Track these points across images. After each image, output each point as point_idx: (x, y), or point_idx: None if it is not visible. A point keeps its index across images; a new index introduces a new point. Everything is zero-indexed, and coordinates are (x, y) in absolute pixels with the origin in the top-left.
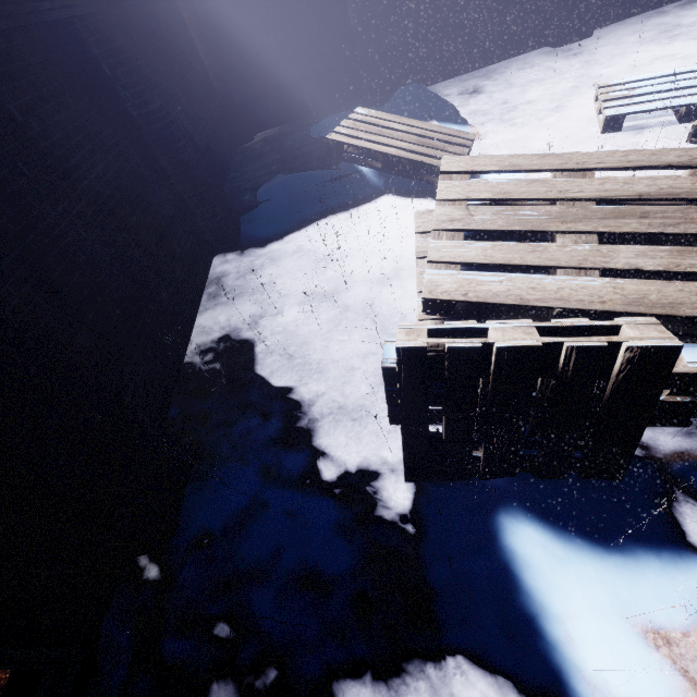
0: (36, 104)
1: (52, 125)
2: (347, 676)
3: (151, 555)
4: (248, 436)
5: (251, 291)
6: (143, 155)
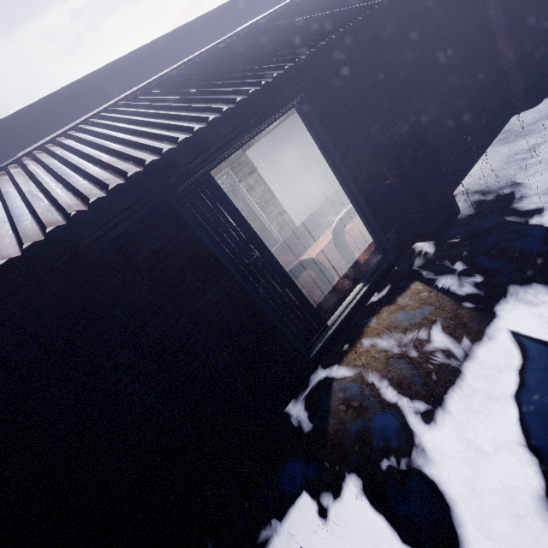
0: (443, 23)
1: (446, 33)
2: (522, 285)
3: (426, 242)
4: (500, 202)
5: (537, 132)
6: (486, 43)
